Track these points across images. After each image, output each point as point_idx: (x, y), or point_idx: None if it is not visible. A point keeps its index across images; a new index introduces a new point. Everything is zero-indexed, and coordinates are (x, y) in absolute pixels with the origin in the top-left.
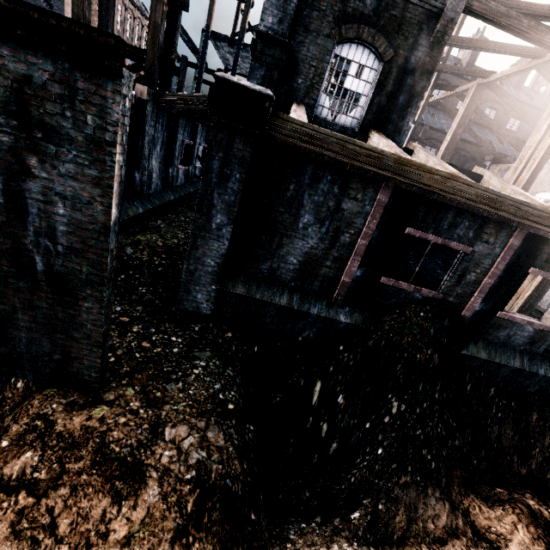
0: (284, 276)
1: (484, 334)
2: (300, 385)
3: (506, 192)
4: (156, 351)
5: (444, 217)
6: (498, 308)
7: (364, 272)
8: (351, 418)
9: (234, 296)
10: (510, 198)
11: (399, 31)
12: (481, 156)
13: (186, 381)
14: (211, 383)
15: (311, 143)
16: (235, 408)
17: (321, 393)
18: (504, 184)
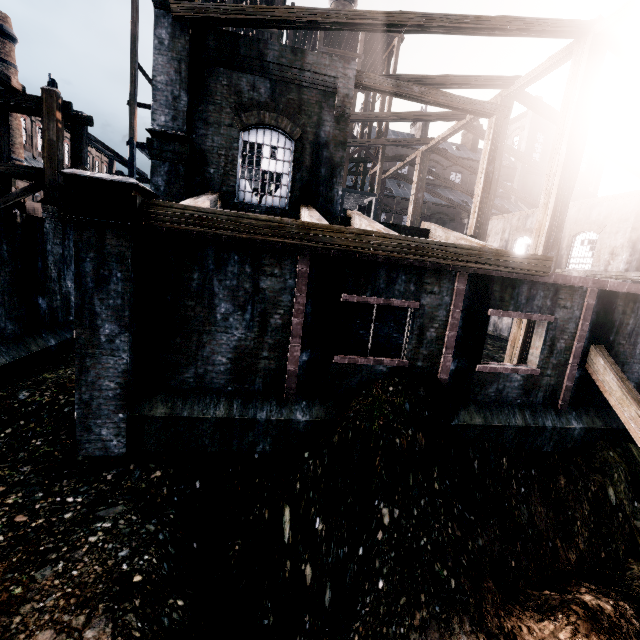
0: (216, 381)
1: (472, 396)
2: (265, 519)
3: (450, 240)
4: (35, 525)
5: (378, 276)
6: (474, 362)
7: (311, 355)
8: (340, 547)
9: (153, 420)
10: (432, 242)
11: (300, 112)
12: (460, 216)
13: (73, 557)
14: (114, 551)
15: (200, 225)
16: (146, 579)
17: (293, 522)
18: (447, 233)
